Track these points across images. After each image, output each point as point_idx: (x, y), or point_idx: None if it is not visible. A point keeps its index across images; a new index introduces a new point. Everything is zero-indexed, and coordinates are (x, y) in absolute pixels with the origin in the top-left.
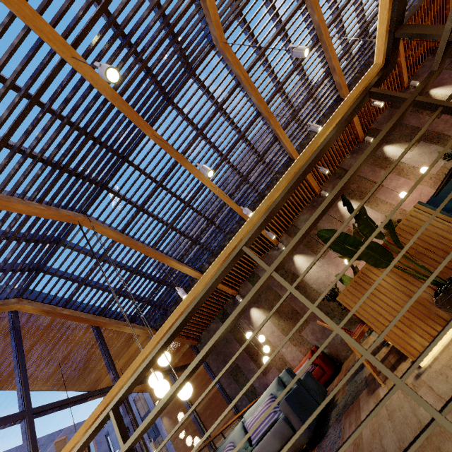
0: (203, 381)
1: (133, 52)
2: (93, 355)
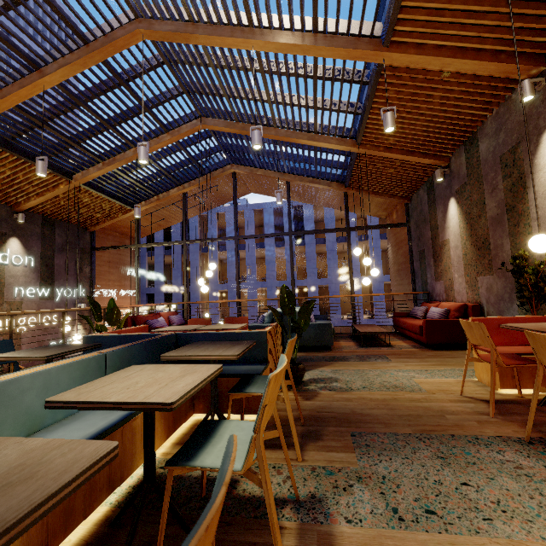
0: (405, 241)
1: (28, 9)
2: (309, 191)
